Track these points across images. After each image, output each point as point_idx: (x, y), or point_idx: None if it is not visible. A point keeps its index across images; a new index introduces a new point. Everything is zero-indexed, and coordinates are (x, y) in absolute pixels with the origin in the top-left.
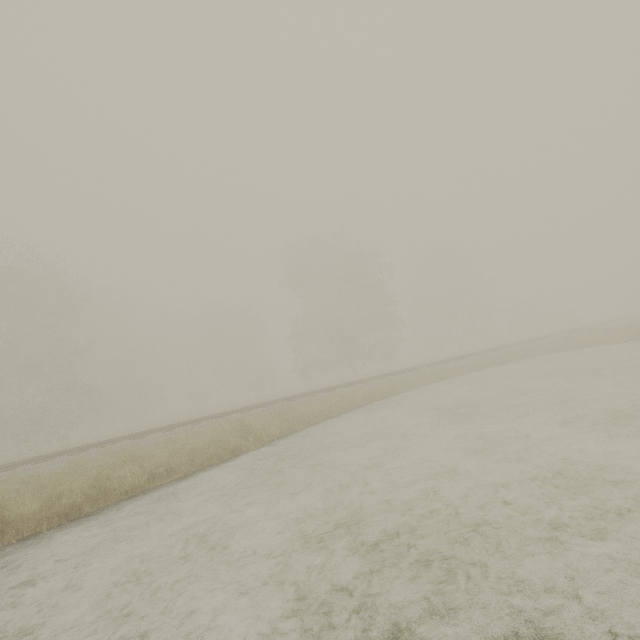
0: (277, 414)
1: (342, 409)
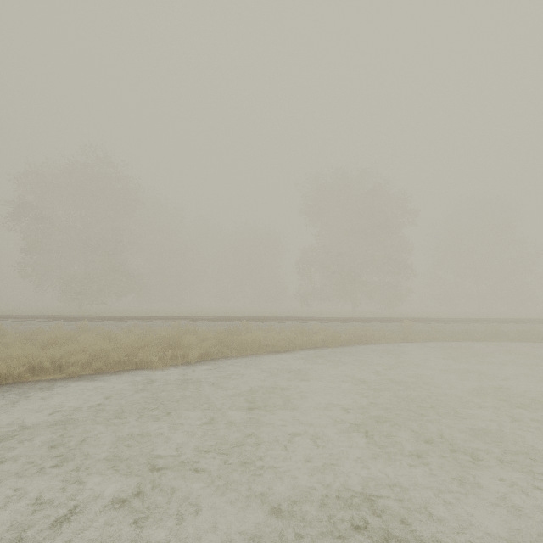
0: (218, 334)
1: (293, 346)
